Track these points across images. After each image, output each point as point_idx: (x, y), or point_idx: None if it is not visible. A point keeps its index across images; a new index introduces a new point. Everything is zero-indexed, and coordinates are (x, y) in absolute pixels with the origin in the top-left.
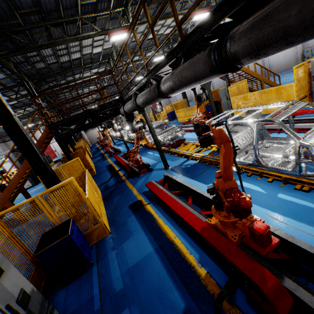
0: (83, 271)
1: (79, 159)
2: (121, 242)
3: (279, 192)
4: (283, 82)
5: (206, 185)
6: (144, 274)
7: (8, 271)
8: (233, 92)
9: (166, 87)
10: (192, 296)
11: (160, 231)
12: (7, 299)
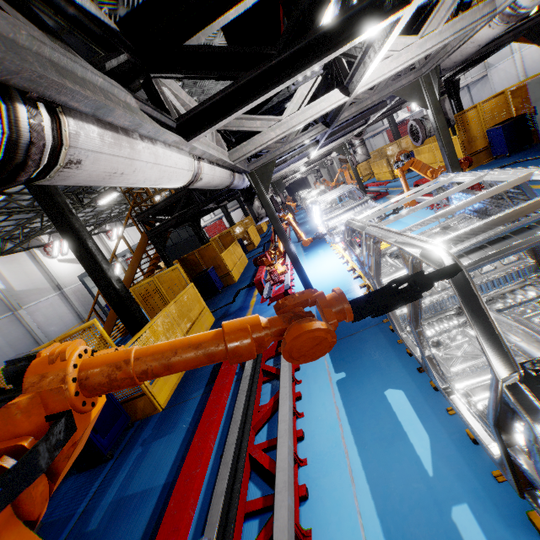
0: (102, 461)
1: (179, 267)
2: (156, 437)
3: (471, 497)
4: None
5: (332, 373)
6: (122, 525)
7: None
8: None
9: None
10: None
11: None
12: None
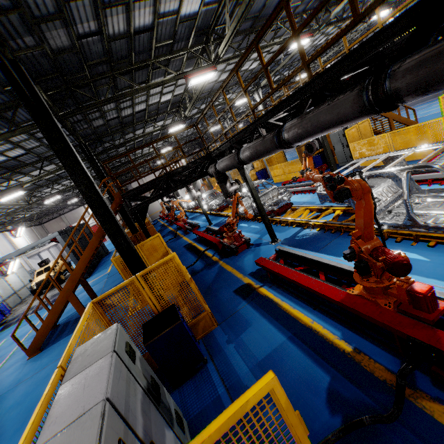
0: (196, 370)
1: (160, 235)
2: (237, 334)
3: None
4: (419, 118)
5: (338, 258)
6: (282, 366)
7: (137, 354)
8: (352, 136)
9: (291, 135)
10: (356, 384)
11: (289, 317)
12: (145, 383)
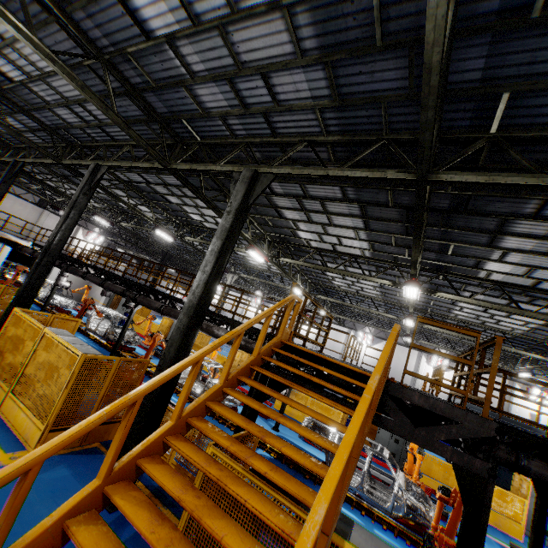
0: None
1: None
2: None
3: None
4: None
5: None
6: None
7: None
8: None
9: None
10: None
11: None
12: None
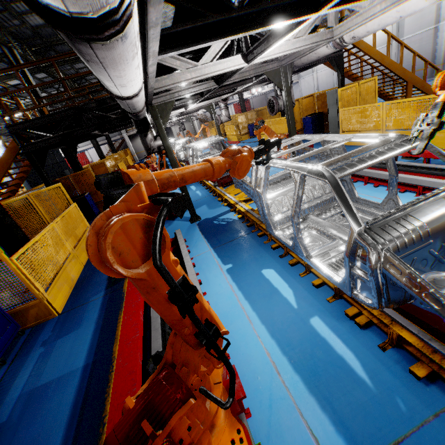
0: None
1: (61, 186)
2: (59, 336)
3: (318, 312)
4: None
5: (222, 265)
6: (43, 407)
7: None
8: (347, 99)
9: None
10: None
11: (112, 334)
12: None
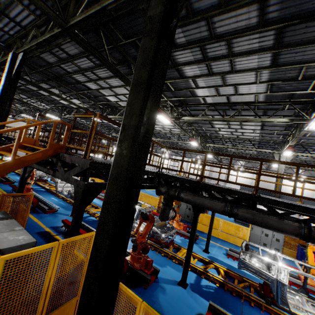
0: None
1: (93, 235)
2: None
3: None
4: None
5: None
6: None
7: None
8: None
9: None
10: None
11: None
12: None
